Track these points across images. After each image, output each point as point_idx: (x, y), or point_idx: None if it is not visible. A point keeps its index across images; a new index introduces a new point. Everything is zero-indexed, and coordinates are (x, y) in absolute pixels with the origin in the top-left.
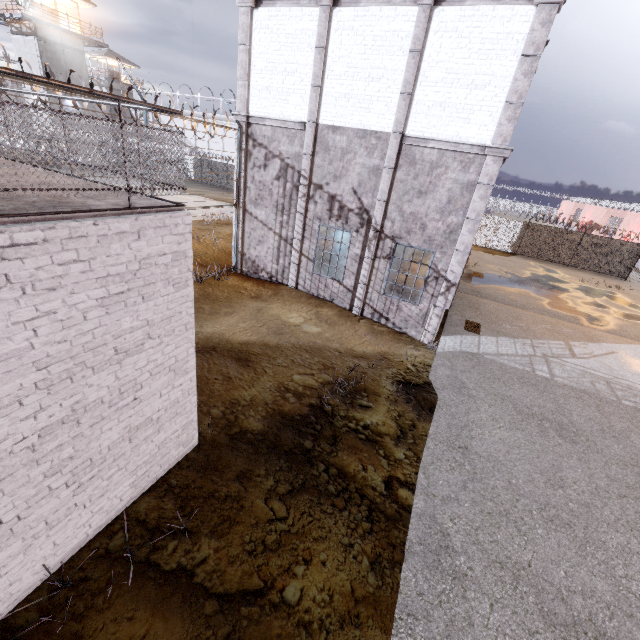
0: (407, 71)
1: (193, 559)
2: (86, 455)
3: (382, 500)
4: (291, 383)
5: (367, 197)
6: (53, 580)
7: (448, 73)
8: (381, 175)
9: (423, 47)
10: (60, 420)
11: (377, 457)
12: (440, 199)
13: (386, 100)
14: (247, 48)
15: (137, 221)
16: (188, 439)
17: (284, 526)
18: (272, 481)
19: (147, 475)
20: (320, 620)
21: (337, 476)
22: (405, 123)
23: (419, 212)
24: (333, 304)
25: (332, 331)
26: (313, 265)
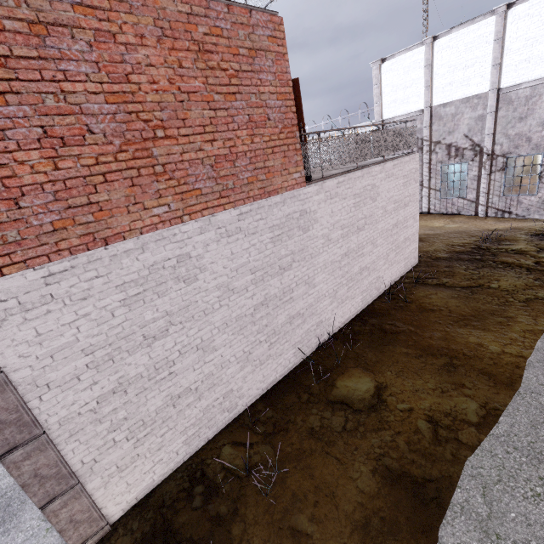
0: (494, 52)
1: (441, 282)
2: (397, 242)
3: (534, 267)
4: (453, 243)
5: (476, 136)
6: (392, 287)
7: (527, 40)
8: (485, 119)
9: (503, 35)
10: (395, 224)
11: (525, 257)
12: (539, 117)
13: (481, 74)
14: (379, 85)
15: (409, 157)
16: (416, 257)
17: (479, 275)
18: (464, 267)
19: (406, 265)
20: (512, 290)
21: (501, 263)
22: (498, 82)
23: (522, 131)
24: (460, 215)
25: (467, 225)
26: (440, 193)
